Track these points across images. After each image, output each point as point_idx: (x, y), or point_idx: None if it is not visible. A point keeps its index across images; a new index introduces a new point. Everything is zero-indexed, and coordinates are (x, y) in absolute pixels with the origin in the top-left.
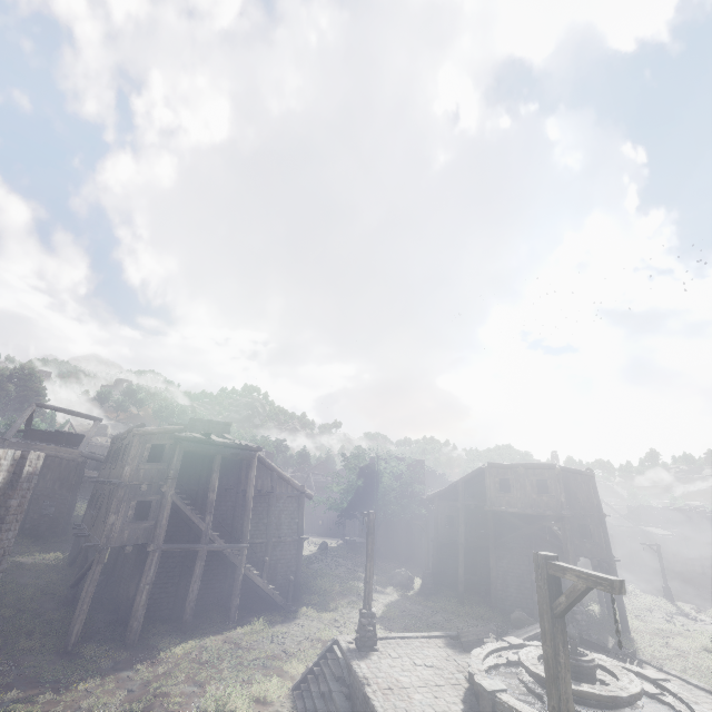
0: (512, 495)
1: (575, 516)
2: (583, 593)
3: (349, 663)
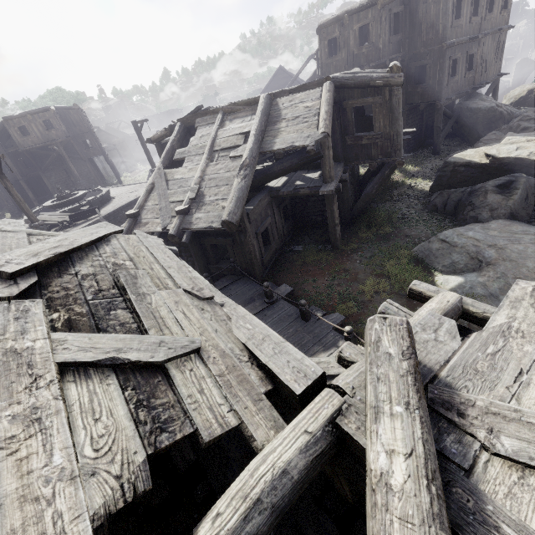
0: (33, 136)
1: (79, 137)
2: None
3: None
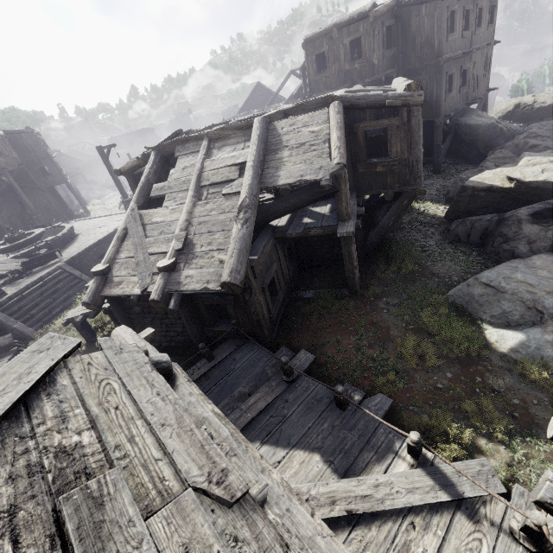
0: None
1: (35, 164)
2: None
3: None
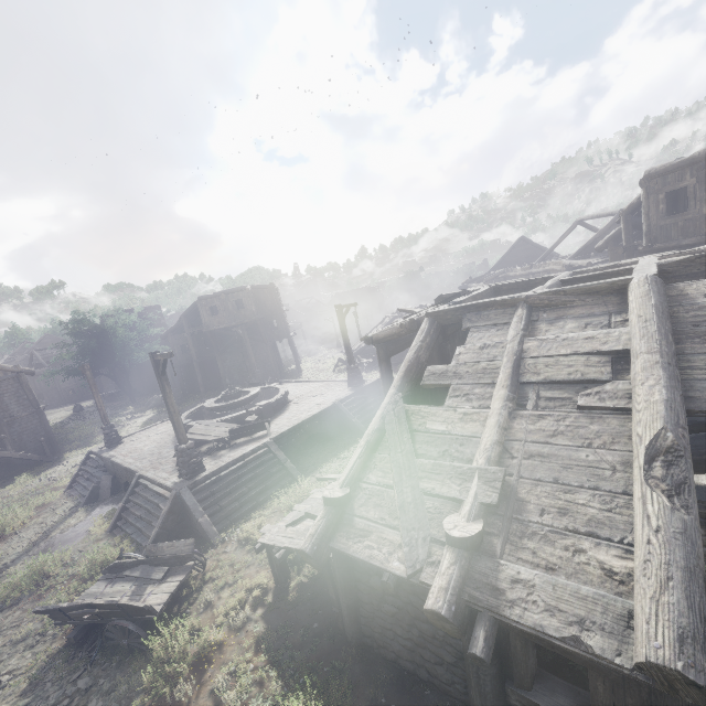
0: (221, 316)
1: (267, 317)
2: (165, 362)
3: (101, 456)
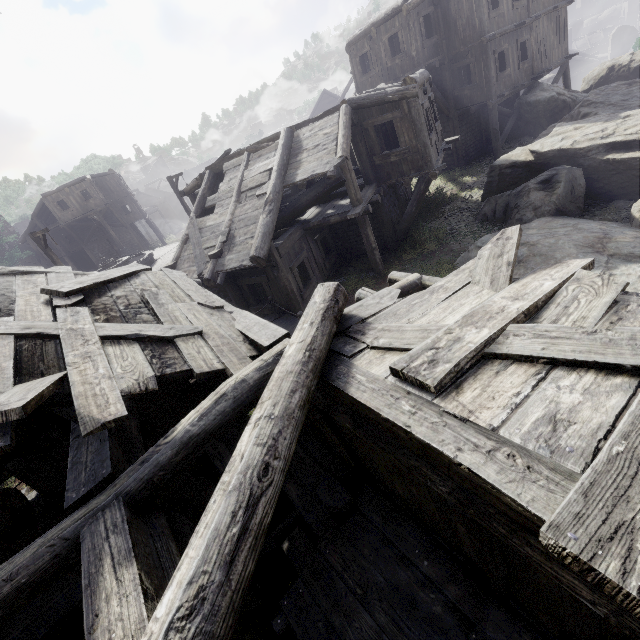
0: (72, 209)
1: (118, 203)
2: (44, 237)
3: None
